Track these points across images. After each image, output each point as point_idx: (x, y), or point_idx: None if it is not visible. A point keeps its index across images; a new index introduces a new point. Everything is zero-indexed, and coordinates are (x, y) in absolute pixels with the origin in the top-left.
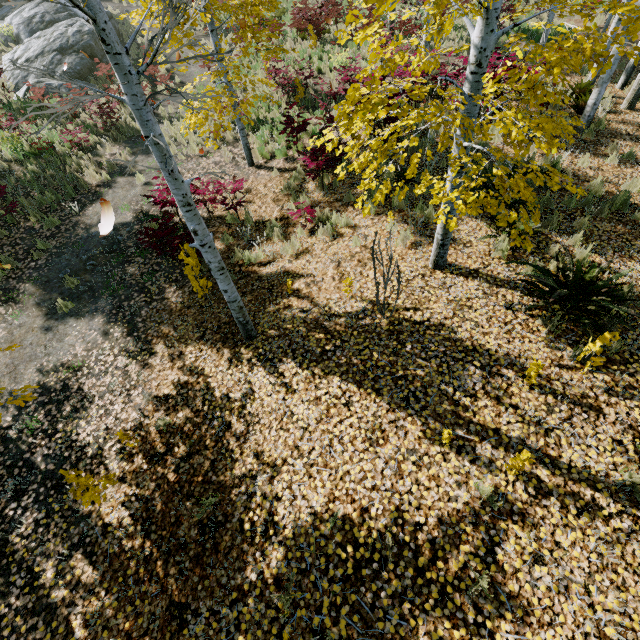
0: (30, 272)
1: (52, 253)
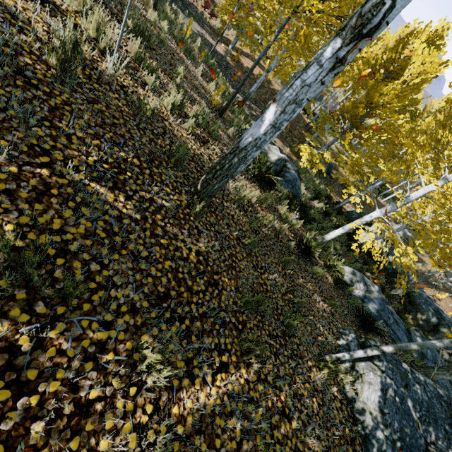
0: None
1: None
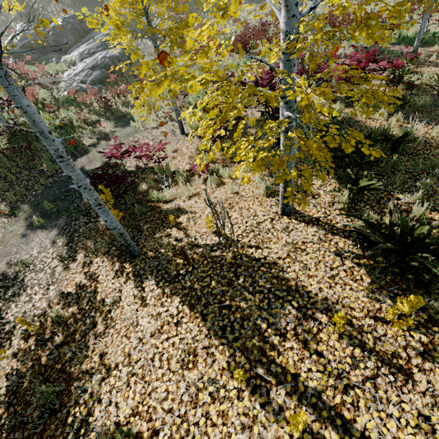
0: (31, 198)
1: (47, 186)
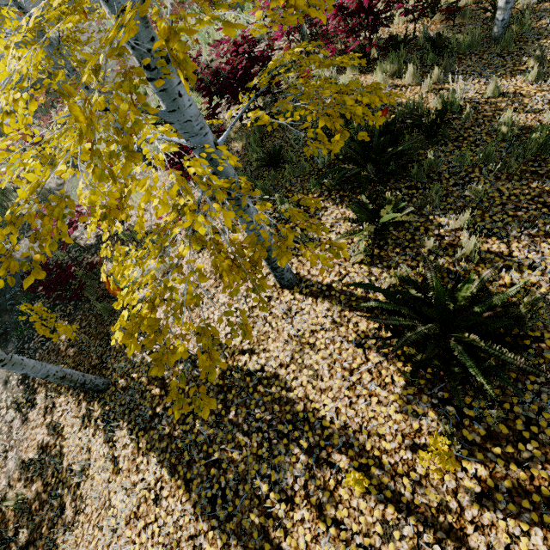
0: None
1: None
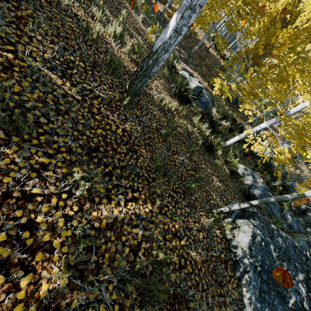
0: None
1: None
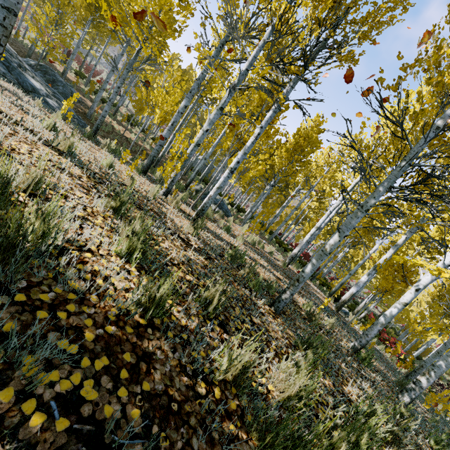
0: None
1: None
